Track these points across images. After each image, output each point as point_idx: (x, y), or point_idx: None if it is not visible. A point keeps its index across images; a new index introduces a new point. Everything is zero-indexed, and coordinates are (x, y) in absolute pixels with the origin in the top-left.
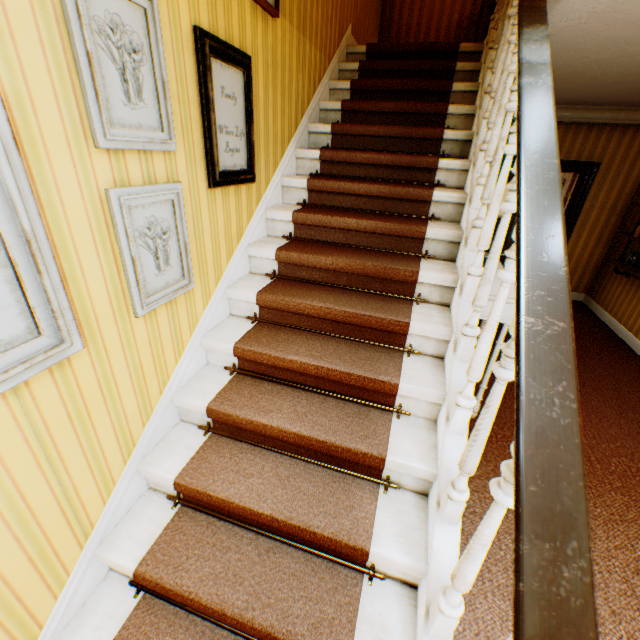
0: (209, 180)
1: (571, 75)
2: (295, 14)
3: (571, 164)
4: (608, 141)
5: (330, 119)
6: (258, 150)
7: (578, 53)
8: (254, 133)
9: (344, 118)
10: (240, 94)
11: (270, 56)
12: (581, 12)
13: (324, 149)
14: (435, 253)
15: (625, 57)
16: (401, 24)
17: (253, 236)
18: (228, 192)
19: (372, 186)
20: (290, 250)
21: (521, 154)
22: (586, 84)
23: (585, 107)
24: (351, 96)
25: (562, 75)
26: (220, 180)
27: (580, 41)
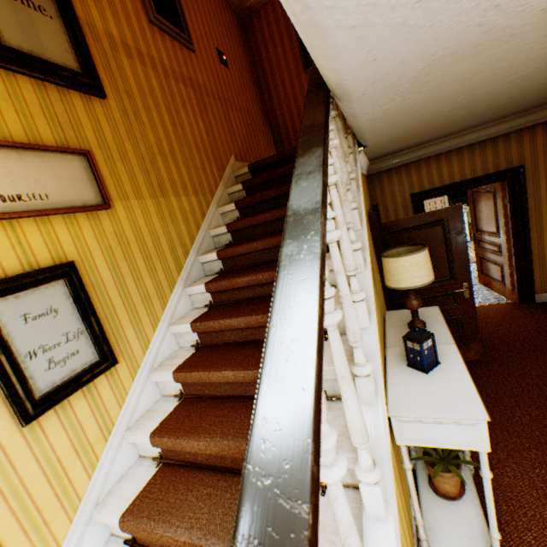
0: (20, 418)
1: (438, 123)
2: (145, 188)
3: (492, 176)
4: (520, 144)
5: (223, 240)
6: (118, 327)
7: (426, 113)
8: (105, 316)
9: (234, 236)
10: (64, 300)
11: (113, 239)
12: (387, 97)
13: (208, 282)
14: (335, 391)
15: (481, 96)
16: (288, 130)
17: (135, 413)
18: (69, 402)
19: (250, 317)
20: (163, 433)
21: (243, 472)
22: (461, 120)
23: (478, 128)
24: (239, 213)
25: (429, 126)
26: (37, 410)
27: (416, 108)
